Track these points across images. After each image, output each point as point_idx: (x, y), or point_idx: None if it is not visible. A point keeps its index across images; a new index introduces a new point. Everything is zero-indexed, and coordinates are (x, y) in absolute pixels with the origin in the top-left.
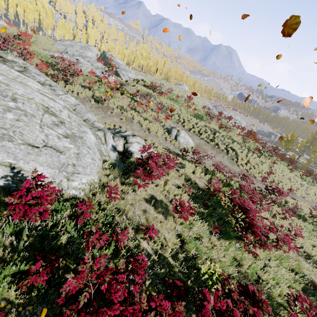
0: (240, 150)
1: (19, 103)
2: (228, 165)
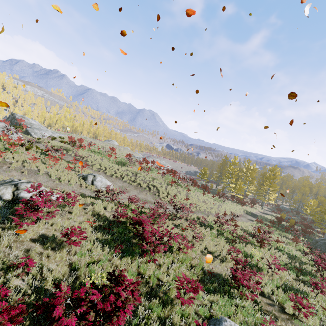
0: (160, 185)
1: None
2: (151, 200)
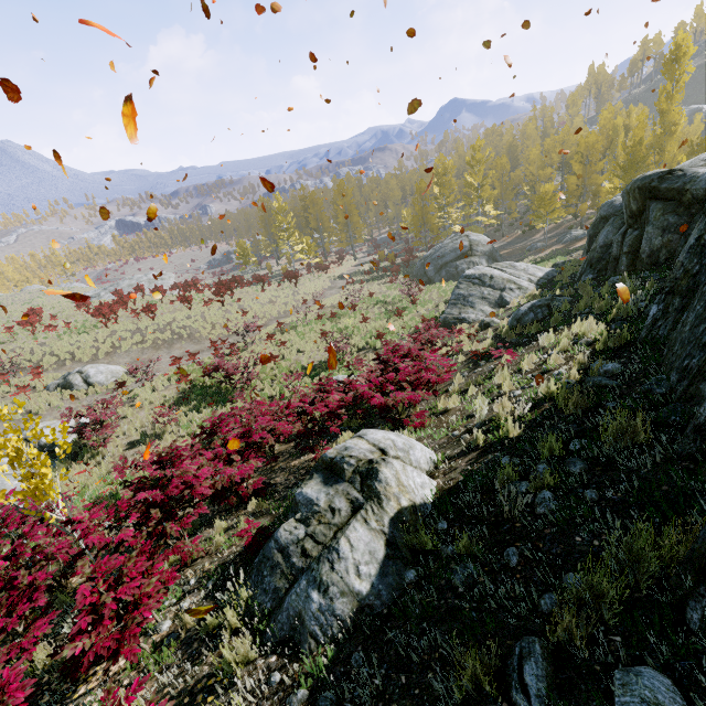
0: (192, 320)
1: None
2: (196, 348)
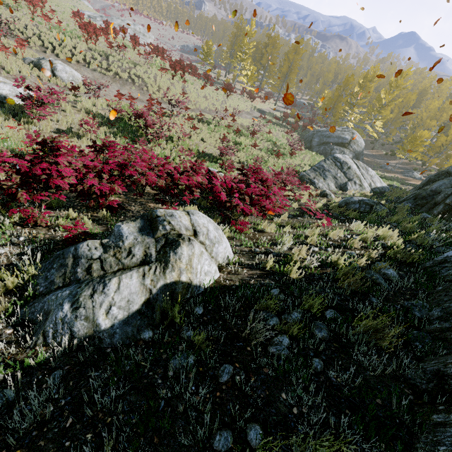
0: (147, 75)
1: None
2: (139, 97)
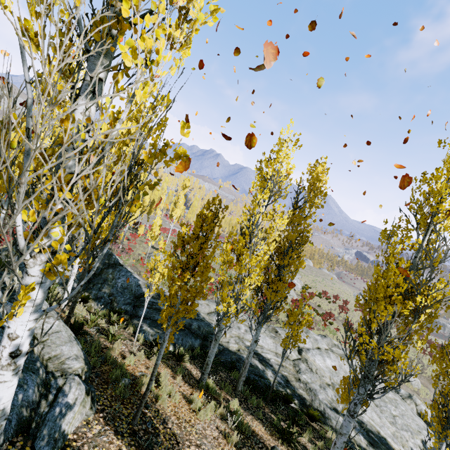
0: None
1: (389, 393)
2: None
